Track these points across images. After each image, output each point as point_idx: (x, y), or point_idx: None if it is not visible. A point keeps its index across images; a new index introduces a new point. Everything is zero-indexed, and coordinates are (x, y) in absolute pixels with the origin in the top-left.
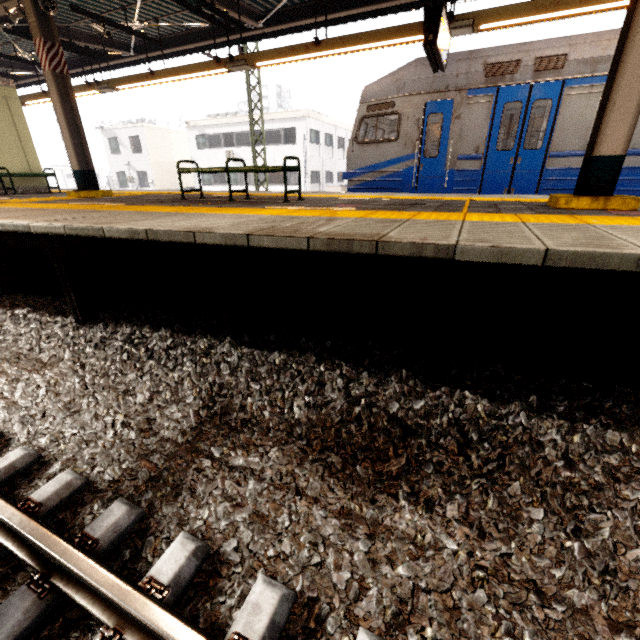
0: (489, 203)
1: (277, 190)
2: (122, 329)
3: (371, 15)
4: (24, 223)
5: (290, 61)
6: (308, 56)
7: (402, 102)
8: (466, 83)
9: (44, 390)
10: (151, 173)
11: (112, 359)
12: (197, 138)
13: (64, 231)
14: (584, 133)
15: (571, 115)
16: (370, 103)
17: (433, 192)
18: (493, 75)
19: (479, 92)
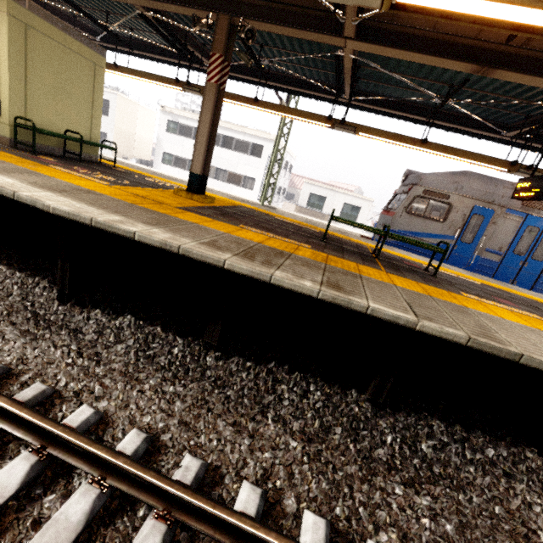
0: None
1: (233, 189)
2: (437, 425)
3: (436, 126)
4: (412, 319)
5: (388, 141)
6: (407, 145)
7: (456, 198)
8: (507, 204)
9: (480, 531)
10: (112, 137)
11: (464, 470)
12: (169, 123)
13: (465, 342)
14: None
15: None
16: (427, 189)
17: (459, 267)
18: (527, 206)
19: (514, 213)
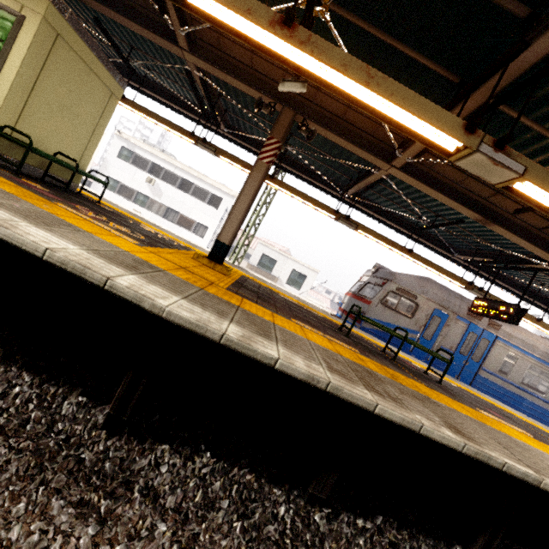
0: (526, 423)
1: (182, 232)
2: None
3: (406, 236)
4: (538, 477)
5: (379, 243)
6: (394, 250)
7: (422, 300)
8: (458, 311)
9: None
10: None
11: None
12: (123, 149)
13: None
14: (498, 365)
15: (495, 354)
16: (400, 287)
17: (420, 359)
18: (470, 315)
19: (462, 319)
